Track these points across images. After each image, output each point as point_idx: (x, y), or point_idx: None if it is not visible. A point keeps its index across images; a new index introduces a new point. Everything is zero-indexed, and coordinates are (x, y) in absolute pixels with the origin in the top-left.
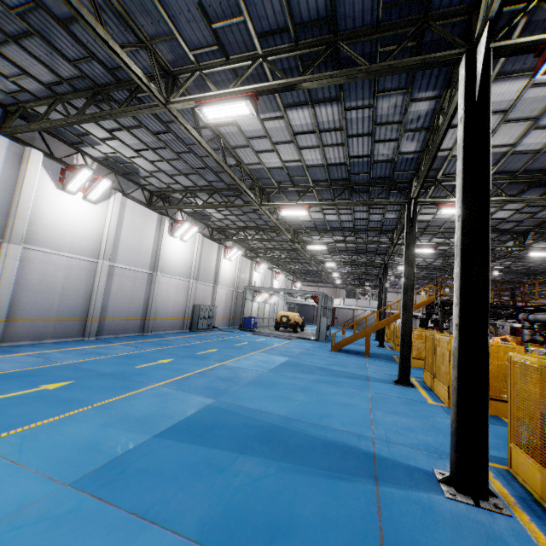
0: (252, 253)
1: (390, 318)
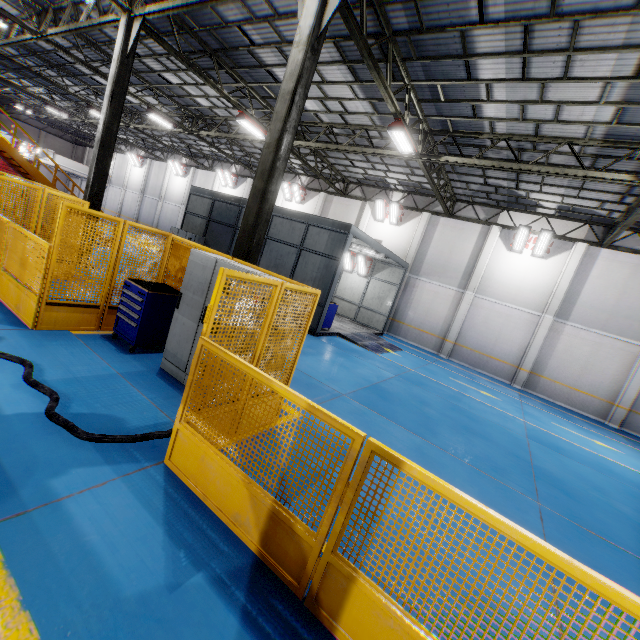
0: (371, 189)
1: (17, 162)
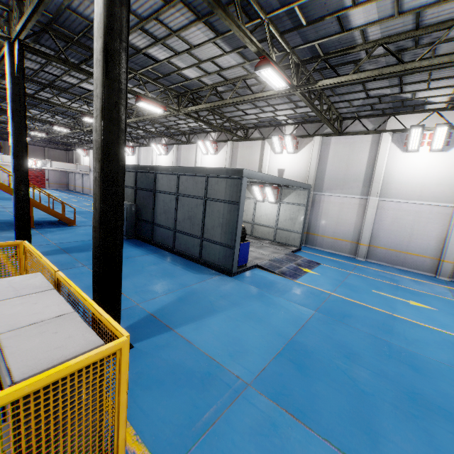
0: (266, 129)
1: None
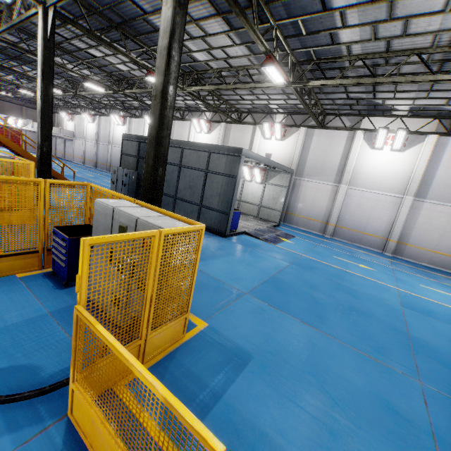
0: (259, 115)
1: None
